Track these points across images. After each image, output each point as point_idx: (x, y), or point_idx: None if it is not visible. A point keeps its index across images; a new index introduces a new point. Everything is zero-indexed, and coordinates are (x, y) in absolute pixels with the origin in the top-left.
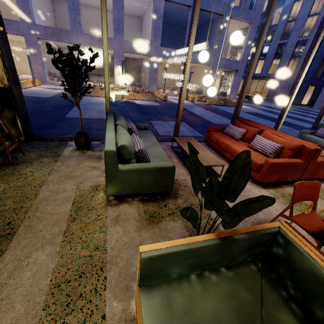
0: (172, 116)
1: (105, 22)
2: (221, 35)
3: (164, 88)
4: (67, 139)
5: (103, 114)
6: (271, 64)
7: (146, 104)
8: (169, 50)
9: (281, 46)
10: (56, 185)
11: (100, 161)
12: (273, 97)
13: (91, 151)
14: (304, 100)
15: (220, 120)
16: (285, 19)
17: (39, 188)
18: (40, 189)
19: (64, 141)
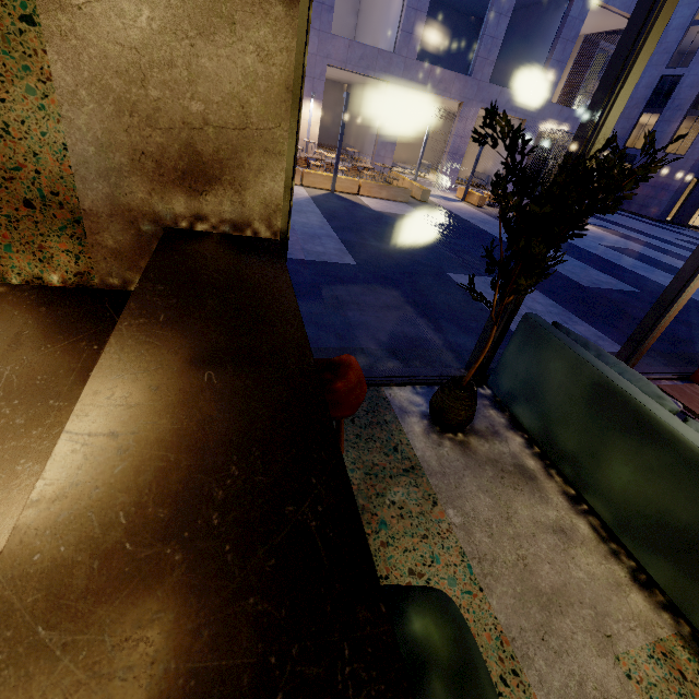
0: (481, 258)
1: (658, 32)
2: (563, 45)
3: (418, 169)
4: (377, 381)
5: (328, 245)
6: (636, 124)
7: (392, 211)
8: (435, 72)
9: (665, 82)
10: (553, 657)
11: (545, 494)
12: (629, 203)
13: (479, 438)
14: (694, 216)
15: (588, 275)
16: (688, 16)
17: (524, 691)
18: (533, 698)
19: (370, 387)
